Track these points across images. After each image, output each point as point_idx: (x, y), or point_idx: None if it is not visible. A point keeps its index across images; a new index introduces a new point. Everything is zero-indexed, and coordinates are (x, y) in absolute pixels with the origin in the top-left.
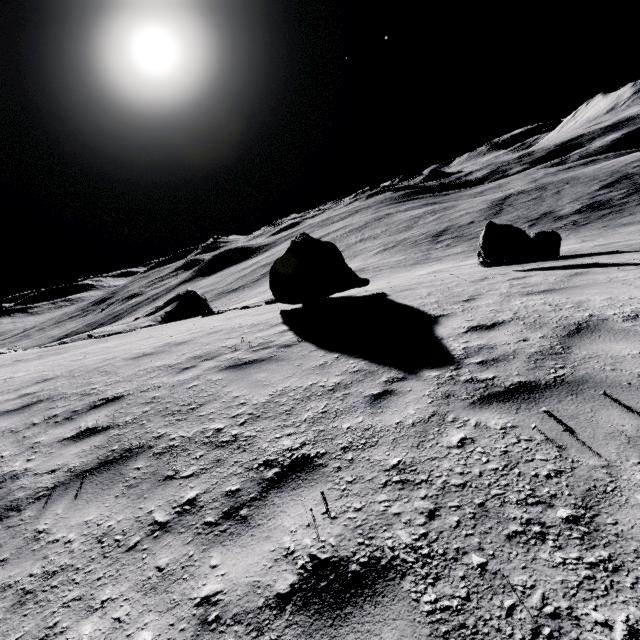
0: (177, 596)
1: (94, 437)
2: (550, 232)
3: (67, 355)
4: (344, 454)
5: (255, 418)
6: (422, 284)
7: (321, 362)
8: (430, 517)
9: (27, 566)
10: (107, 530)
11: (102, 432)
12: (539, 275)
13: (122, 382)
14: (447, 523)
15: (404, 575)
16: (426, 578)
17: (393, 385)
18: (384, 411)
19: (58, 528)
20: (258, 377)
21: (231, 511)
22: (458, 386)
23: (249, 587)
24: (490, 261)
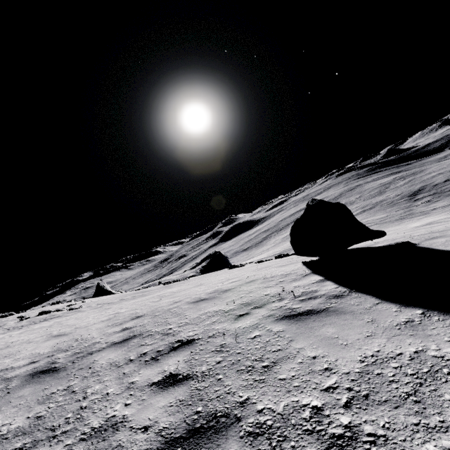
0: None
1: (177, 387)
2: None
3: (149, 297)
4: None
5: (362, 399)
6: (445, 232)
7: (402, 319)
8: None
9: None
10: None
11: (183, 382)
12: None
13: (190, 324)
14: None
15: None
16: None
17: None
18: None
19: None
20: (326, 332)
21: None
22: None
23: None
24: None
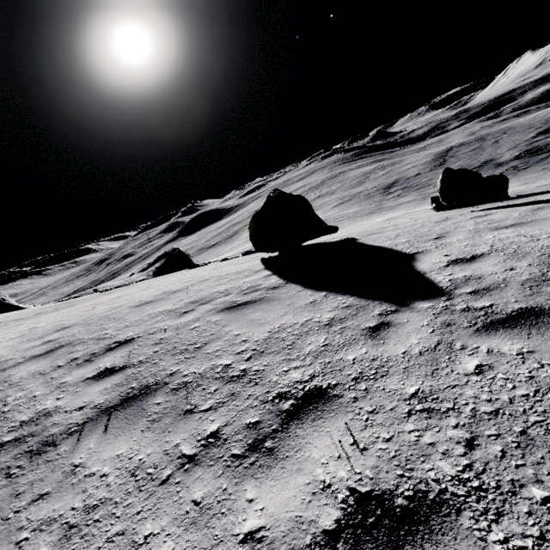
0: (219, 532)
1: (113, 376)
2: (498, 175)
3: (79, 307)
4: (357, 384)
5: (259, 353)
6: (386, 228)
7: (311, 300)
8: (469, 447)
9: (68, 500)
10: (138, 463)
11: (120, 371)
12: (501, 212)
13: (131, 327)
14: (491, 453)
15: (459, 510)
16: (486, 514)
17: (388, 317)
18: (386, 342)
19: (92, 462)
20: (254, 316)
21: (256, 443)
22: (456, 315)
23: (292, 523)
24: (447, 204)
